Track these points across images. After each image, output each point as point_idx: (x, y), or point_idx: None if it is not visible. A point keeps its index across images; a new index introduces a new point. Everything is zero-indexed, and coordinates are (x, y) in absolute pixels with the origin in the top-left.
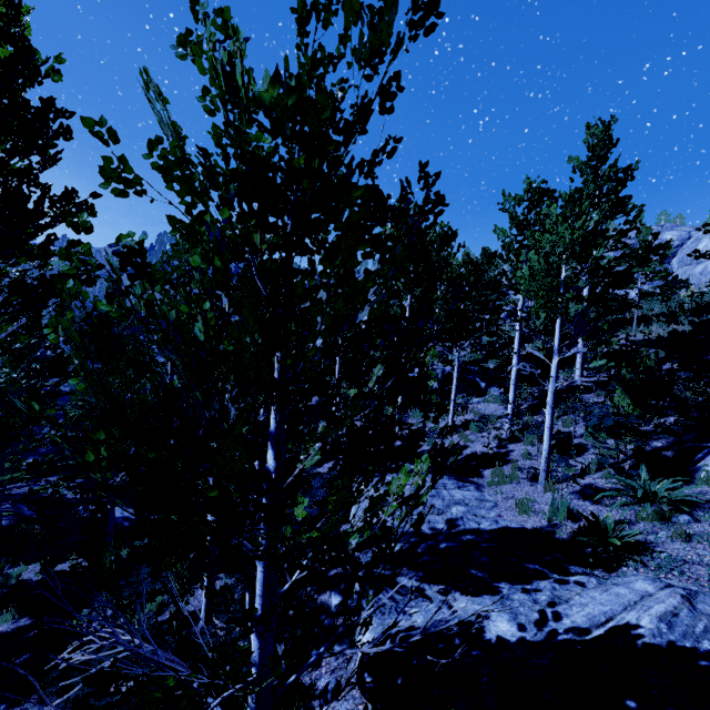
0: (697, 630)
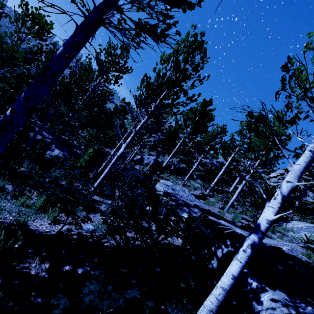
0: (299, 256)
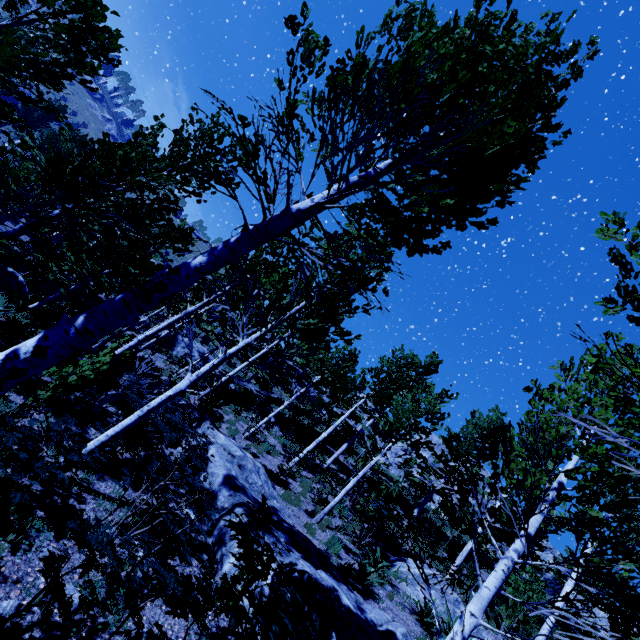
0: None
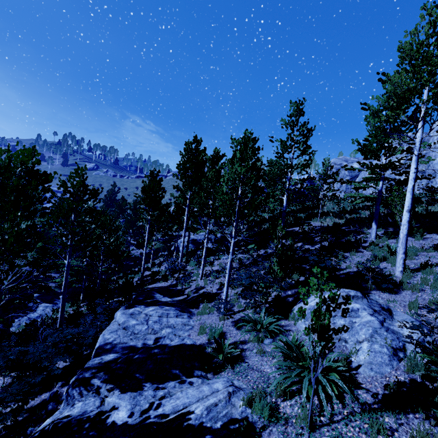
0: (220, 415)
